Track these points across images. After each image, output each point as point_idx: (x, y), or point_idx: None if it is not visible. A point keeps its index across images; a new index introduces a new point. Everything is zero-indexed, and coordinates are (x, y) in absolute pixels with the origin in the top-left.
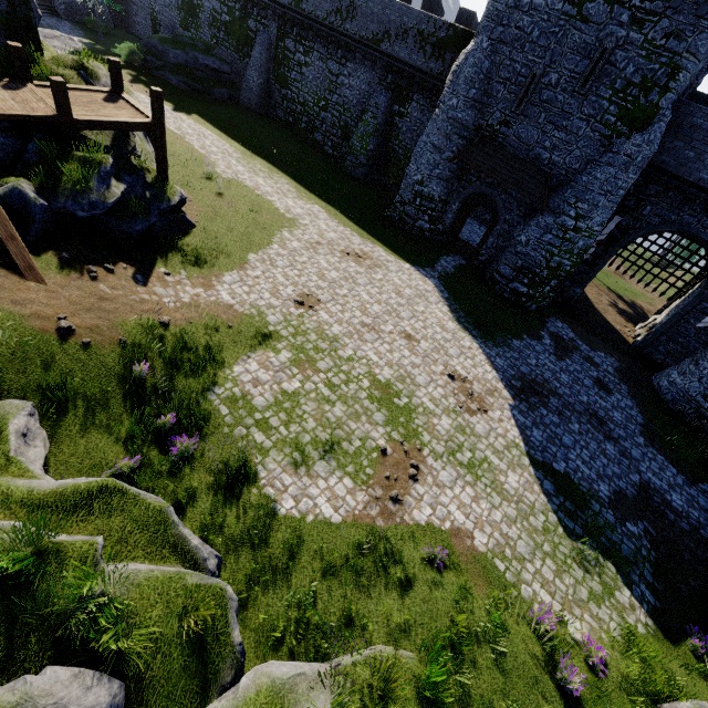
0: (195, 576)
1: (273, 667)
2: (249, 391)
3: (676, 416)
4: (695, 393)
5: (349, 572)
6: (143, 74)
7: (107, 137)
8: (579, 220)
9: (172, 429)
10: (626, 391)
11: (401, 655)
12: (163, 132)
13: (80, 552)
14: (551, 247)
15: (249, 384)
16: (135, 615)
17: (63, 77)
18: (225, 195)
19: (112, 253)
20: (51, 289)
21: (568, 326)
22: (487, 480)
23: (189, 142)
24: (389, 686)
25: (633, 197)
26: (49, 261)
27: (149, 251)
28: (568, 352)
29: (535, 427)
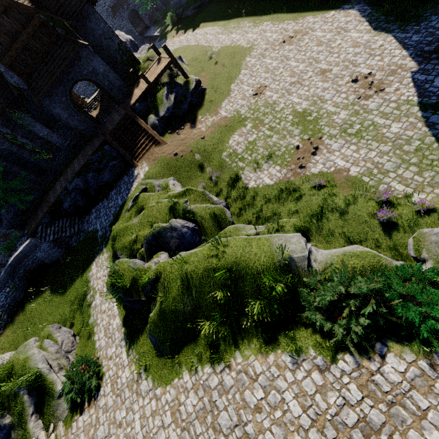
0: (213, 205)
1: (239, 224)
2: (235, 148)
3: None
4: None
5: (275, 200)
6: (179, 24)
7: (167, 77)
8: None
9: (212, 173)
10: None
11: (291, 220)
12: (175, 60)
13: (182, 202)
14: None
15: (235, 146)
16: (198, 214)
17: (147, 67)
18: (218, 61)
19: (183, 122)
20: (169, 144)
21: None
22: (369, 137)
23: (201, 45)
24: (280, 227)
25: None
26: (166, 136)
27: (194, 113)
28: None
29: (438, 77)
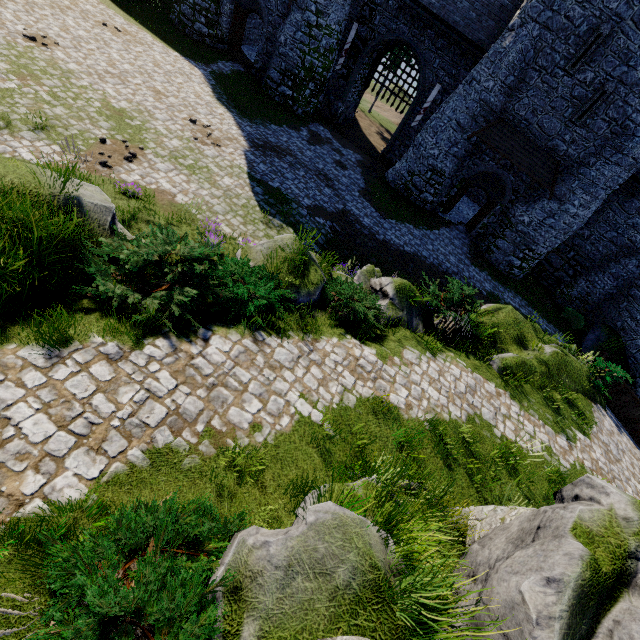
0: None
1: None
2: None
3: (393, 191)
4: (404, 171)
5: None
6: None
7: None
8: (319, 16)
9: None
10: (360, 171)
11: None
12: None
13: None
14: (303, 45)
15: None
16: None
17: None
18: None
19: None
20: None
21: (329, 131)
22: (203, 176)
23: None
24: None
25: (367, 7)
26: None
27: None
28: (320, 143)
29: (263, 164)
